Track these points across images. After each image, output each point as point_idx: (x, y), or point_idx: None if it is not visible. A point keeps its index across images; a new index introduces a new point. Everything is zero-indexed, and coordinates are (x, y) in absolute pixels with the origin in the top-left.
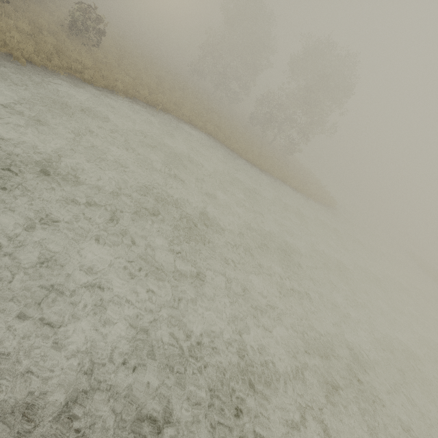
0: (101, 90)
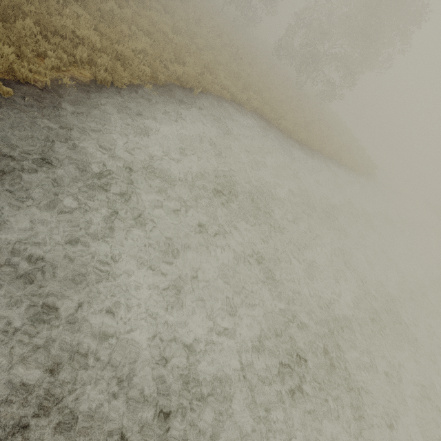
0: (126, 92)
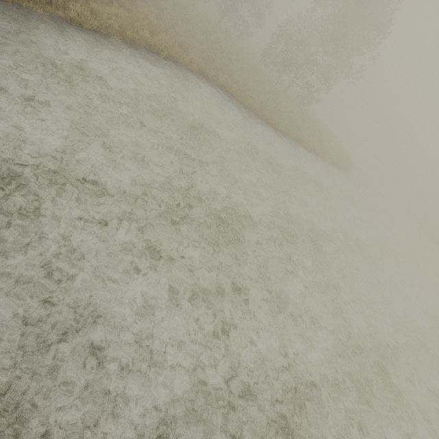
0: (93, 34)
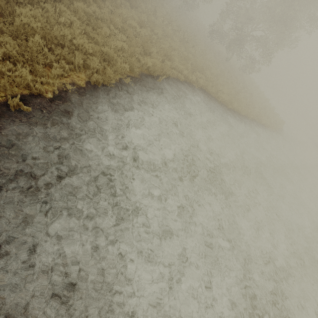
0: (112, 88)
